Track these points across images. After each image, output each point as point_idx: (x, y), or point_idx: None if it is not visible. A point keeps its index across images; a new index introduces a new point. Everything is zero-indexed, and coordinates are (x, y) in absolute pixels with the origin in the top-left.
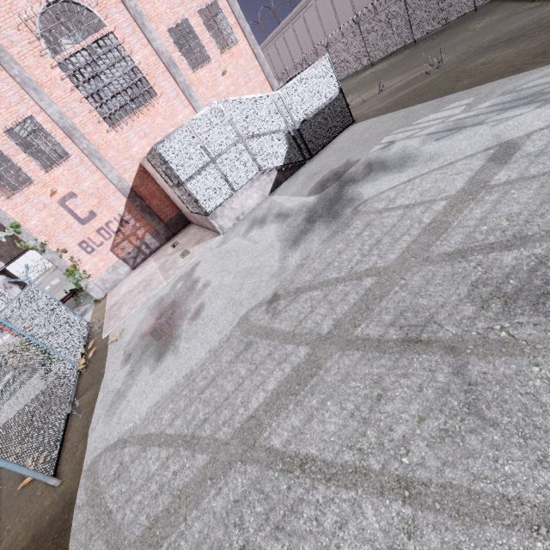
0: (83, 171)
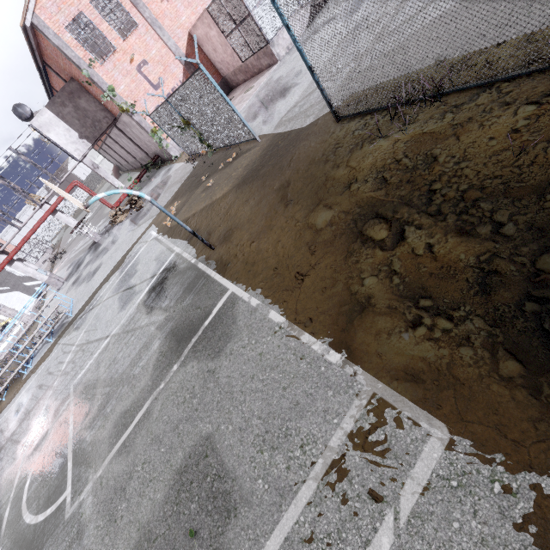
0: (149, 40)
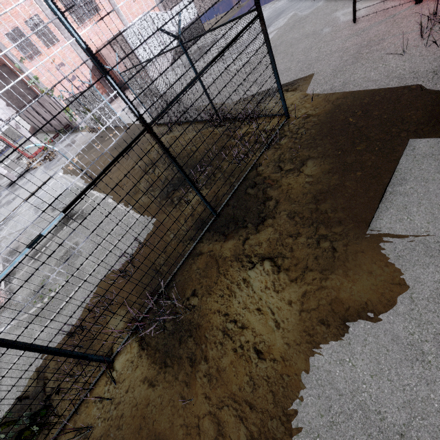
0: (67, 51)
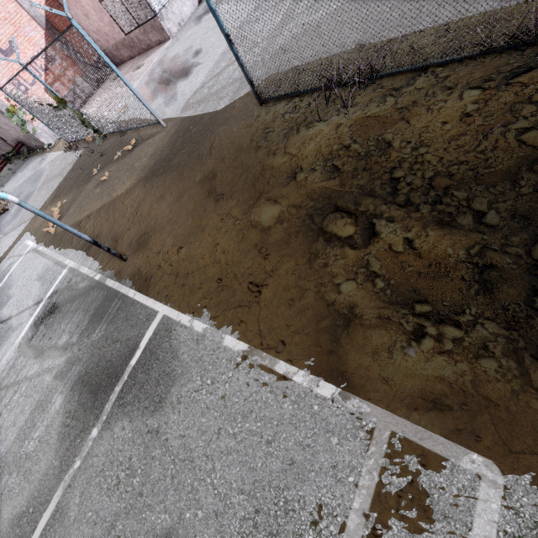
0: None
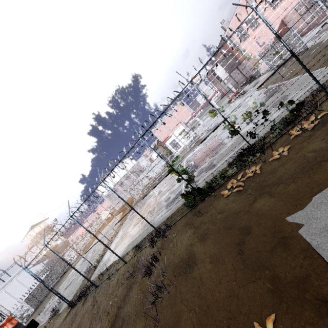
0: (263, 28)
